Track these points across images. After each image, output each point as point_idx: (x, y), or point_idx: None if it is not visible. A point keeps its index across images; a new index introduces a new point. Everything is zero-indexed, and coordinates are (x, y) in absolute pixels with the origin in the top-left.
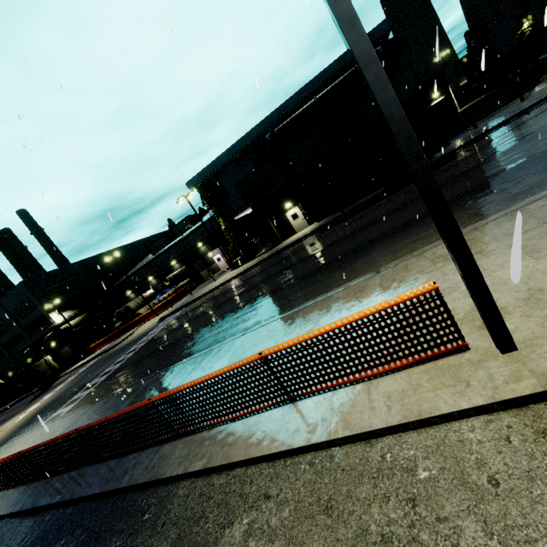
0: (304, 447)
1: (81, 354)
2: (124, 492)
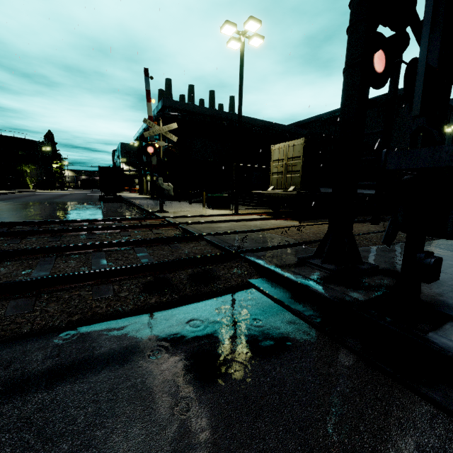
0: None
1: None
2: None
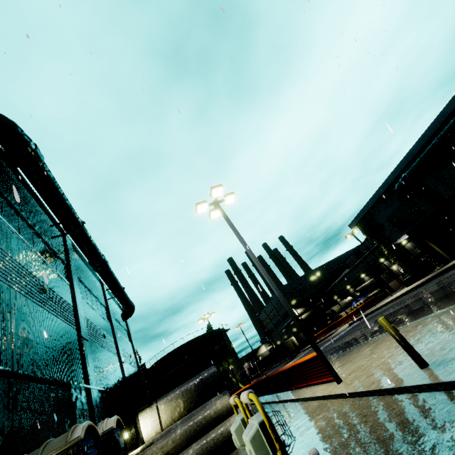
0: (297, 399)
1: None
2: (273, 403)
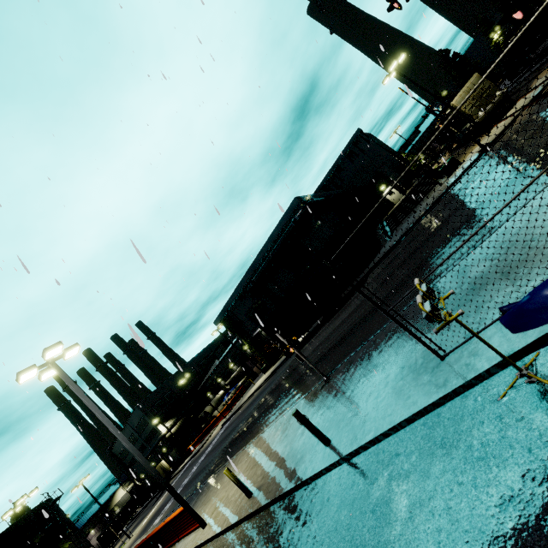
0: None
1: (183, 455)
2: None
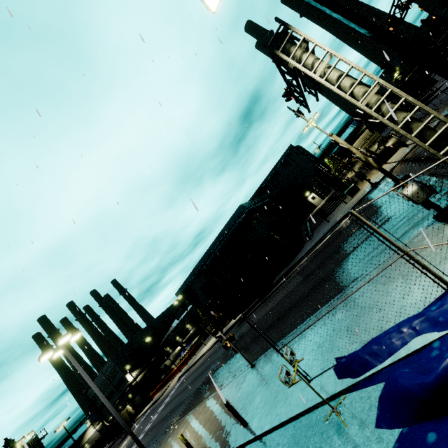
0: None
1: (145, 401)
2: None
